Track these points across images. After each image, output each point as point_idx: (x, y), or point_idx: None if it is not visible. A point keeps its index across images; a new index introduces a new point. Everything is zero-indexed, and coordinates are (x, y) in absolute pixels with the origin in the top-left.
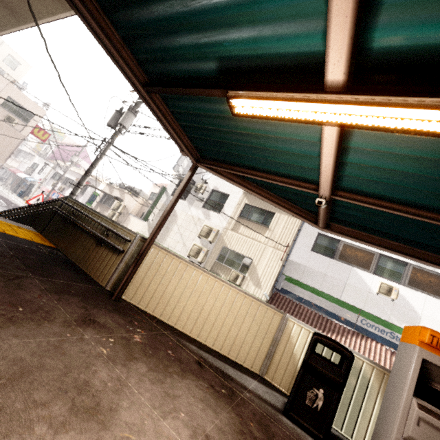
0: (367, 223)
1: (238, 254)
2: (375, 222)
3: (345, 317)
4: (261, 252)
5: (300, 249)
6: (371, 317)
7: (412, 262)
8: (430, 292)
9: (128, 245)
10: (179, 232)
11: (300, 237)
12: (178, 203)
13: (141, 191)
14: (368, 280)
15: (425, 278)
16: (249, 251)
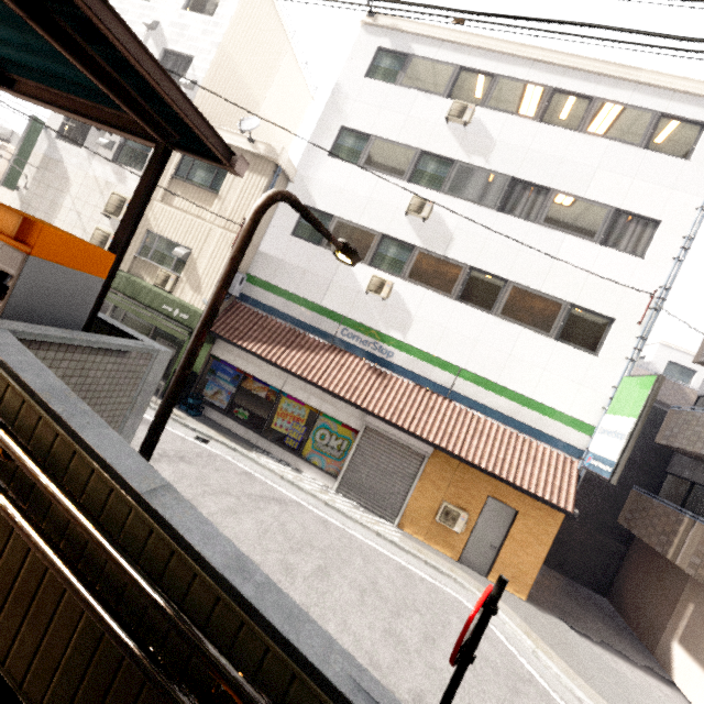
0: (4, 50)
1: (172, 242)
2: (6, 44)
3: (323, 328)
4: (205, 237)
5: (275, 234)
6: (355, 326)
7: (420, 245)
8: (431, 286)
9: None
10: (74, 209)
11: (278, 213)
12: (70, 154)
13: (13, 134)
14: (360, 274)
15: (431, 267)
16: (186, 237)
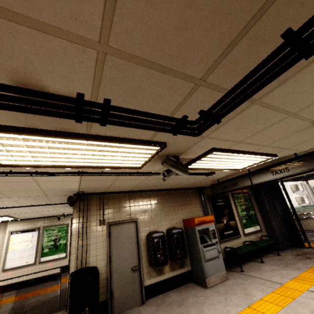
0: None
1: None
2: None
3: None
4: None
5: None
6: None
7: None
8: None
9: (312, 214)
10: None
11: None
12: None
13: None
14: None
15: None
16: None
